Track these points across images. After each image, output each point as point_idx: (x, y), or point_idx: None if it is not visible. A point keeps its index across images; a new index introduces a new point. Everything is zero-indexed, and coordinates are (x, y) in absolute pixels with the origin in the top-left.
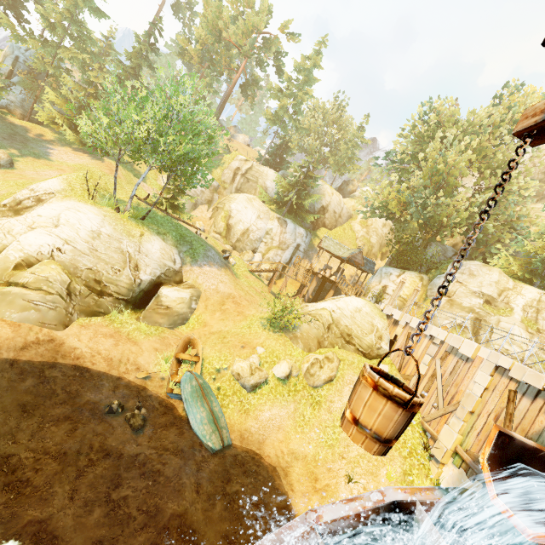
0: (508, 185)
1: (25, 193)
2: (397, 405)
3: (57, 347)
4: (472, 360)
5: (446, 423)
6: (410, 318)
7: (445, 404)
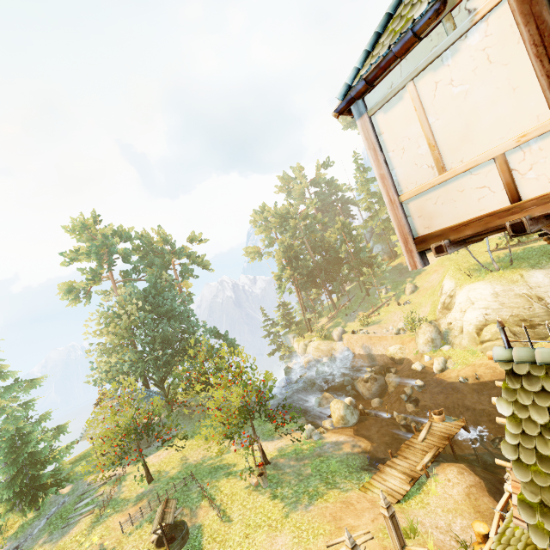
0: None
1: (442, 297)
2: None
3: None
4: None
5: None
6: None
7: None
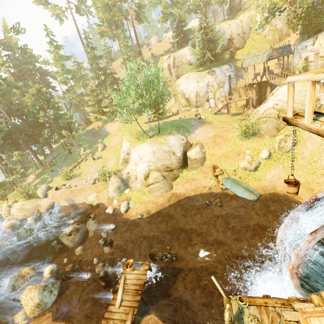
0: None
1: (123, 154)
2: (293, 187)
3: (176, 195)
4: None
5: None
6: None
7: None
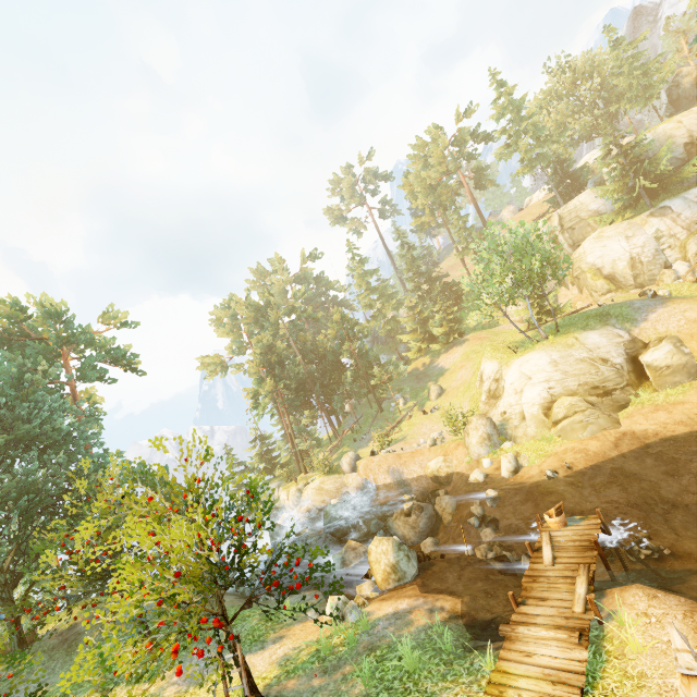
0: None
1: (486, 384)
2: None
3: (633, 436)
4: None
5: None
6: None
7: None
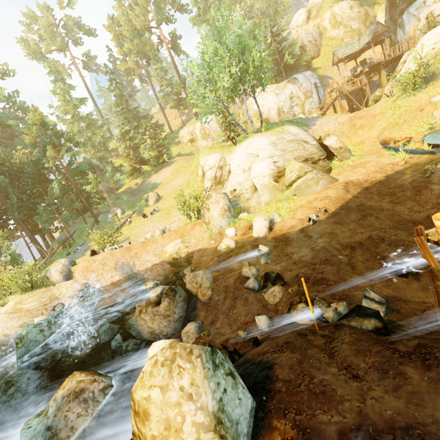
0: None
1: (211, 172)
2: None
3: (353, 183)
4: None
5: None
6: None
7: None
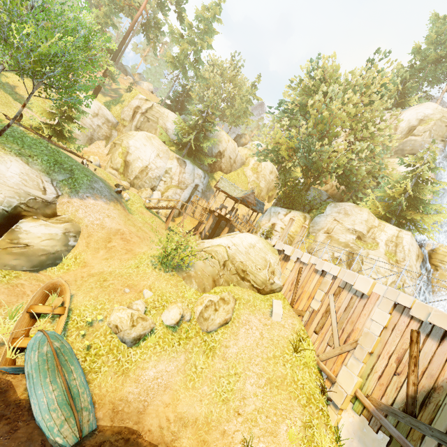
0: (374, 139)
1: None
2: None
3: None
4: (367, 297)
5: (343, 363)
6: (302, 253)
7: (341, 343)
